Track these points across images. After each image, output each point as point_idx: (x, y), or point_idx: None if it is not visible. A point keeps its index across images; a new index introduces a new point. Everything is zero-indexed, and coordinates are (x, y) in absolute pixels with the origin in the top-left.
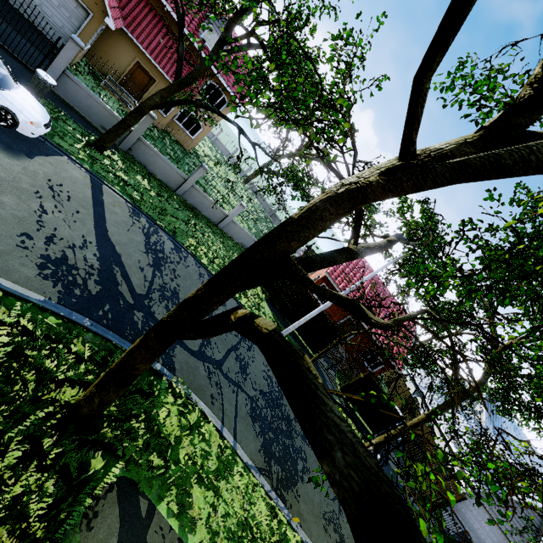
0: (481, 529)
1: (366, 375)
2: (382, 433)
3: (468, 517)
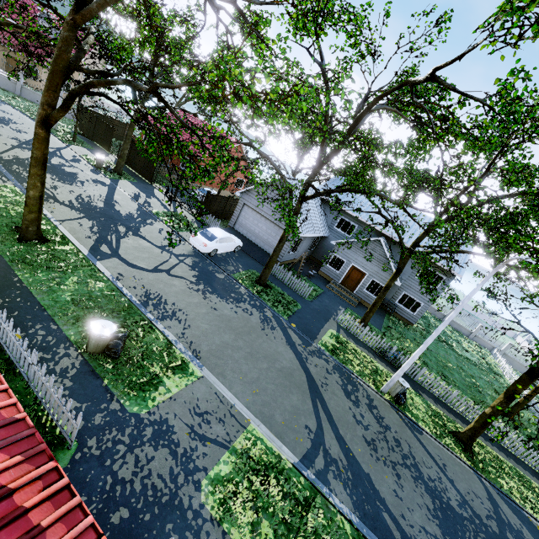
0: (261, 231)
1: (131, 143)
2: (154, 179)
3: (250, 227)
